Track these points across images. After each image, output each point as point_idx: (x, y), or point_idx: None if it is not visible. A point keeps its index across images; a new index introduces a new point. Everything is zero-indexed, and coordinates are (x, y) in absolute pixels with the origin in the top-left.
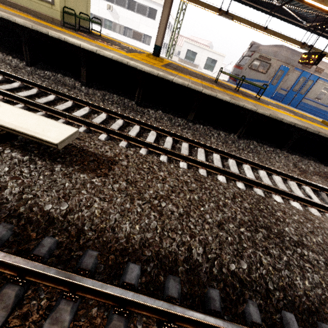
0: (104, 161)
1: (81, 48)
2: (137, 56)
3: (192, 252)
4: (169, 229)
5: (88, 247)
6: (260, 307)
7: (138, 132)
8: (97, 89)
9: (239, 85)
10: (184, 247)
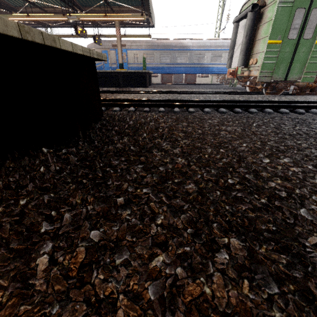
0: None
1: None
2: None
3: None
4: None
5: None
6: None
7: None
8: None
9: None
10: None
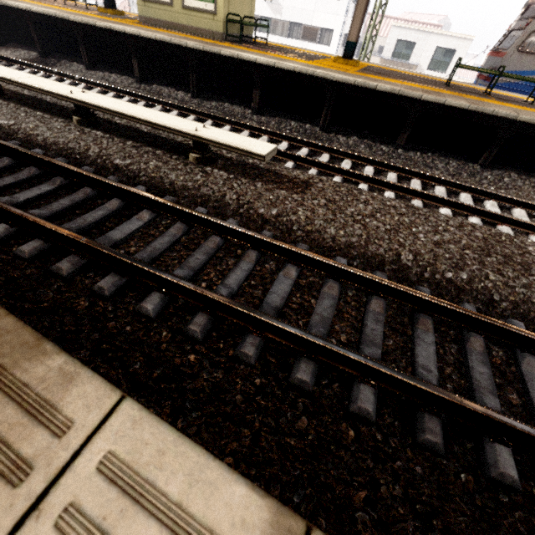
0: (298, 183)
1: (256, 64)
2: (321, 63)
3: (400, 258)
4: (375, 238)
5: (299, 242)
6: (478, 310)
7: (327, 161)
8: (271, 116)
9: (495, 87)
10: (391, 252)
